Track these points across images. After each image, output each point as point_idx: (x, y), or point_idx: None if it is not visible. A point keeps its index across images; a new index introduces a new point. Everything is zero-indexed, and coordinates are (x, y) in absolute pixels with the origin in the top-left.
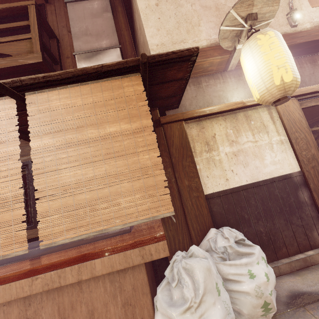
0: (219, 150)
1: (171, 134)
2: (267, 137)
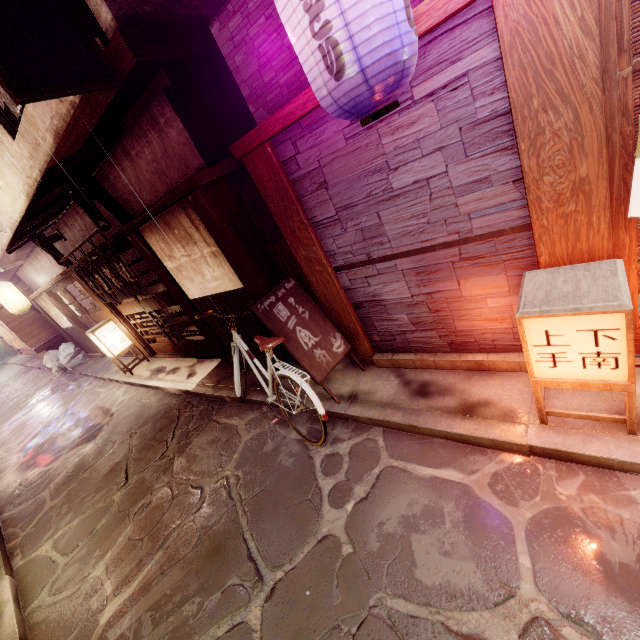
0: (52, 313)
1: (36, 306)
2: (57, 310)
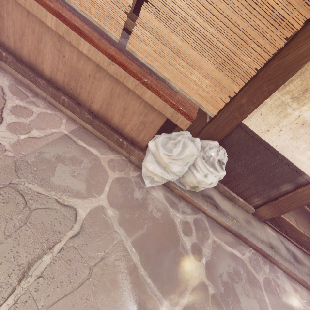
0: (301, 108)
1: (297, 45)
2: None
